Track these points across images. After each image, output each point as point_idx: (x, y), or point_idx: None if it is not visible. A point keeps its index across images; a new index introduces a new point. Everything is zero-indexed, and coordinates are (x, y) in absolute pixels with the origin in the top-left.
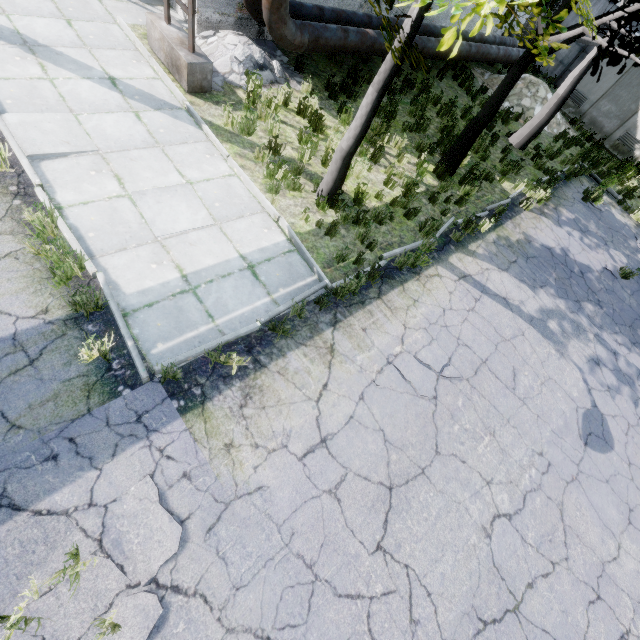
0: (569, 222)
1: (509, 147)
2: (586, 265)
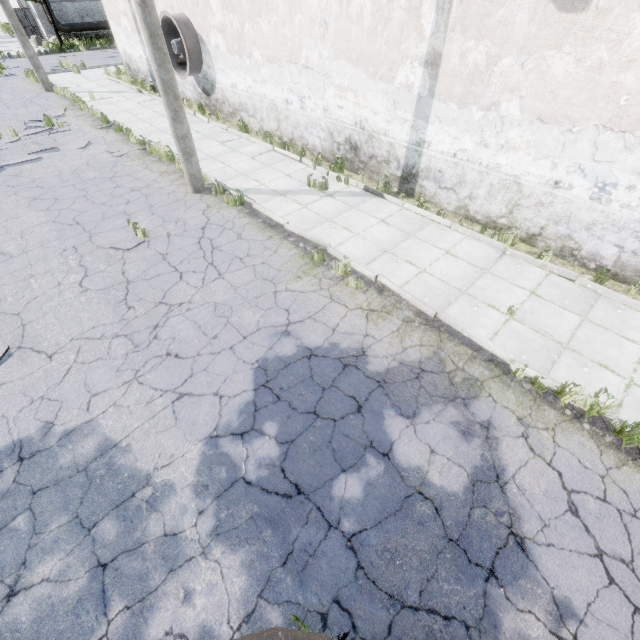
0: None
1: None
2: None
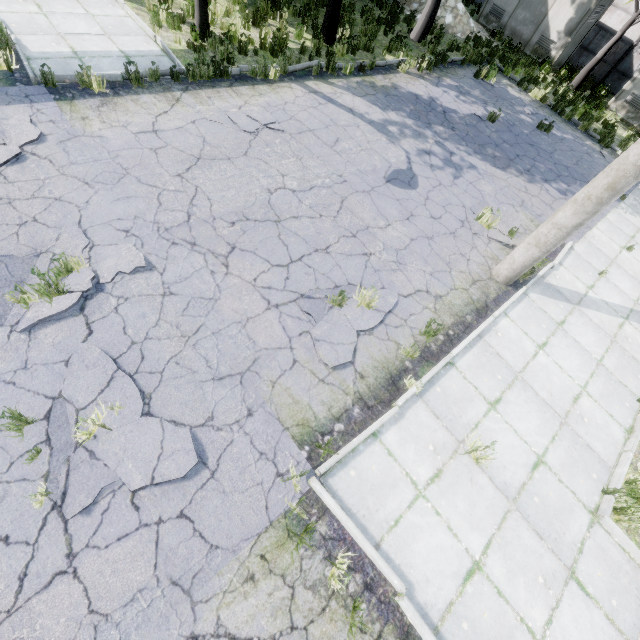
0: (449, 86)
1: (407, 40)
2: (452, 109)
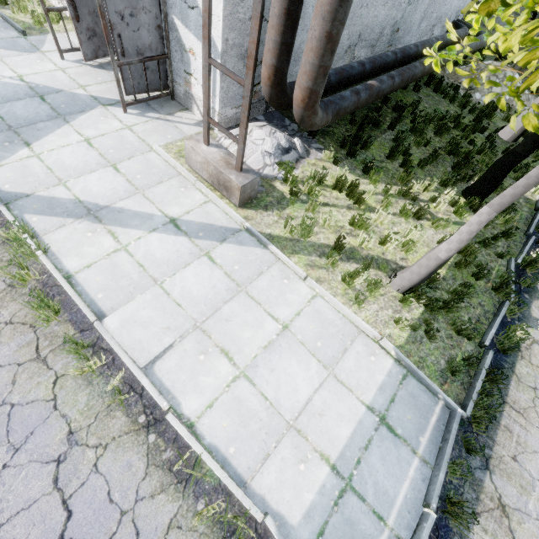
0: None
1: (503, 143)
2: None
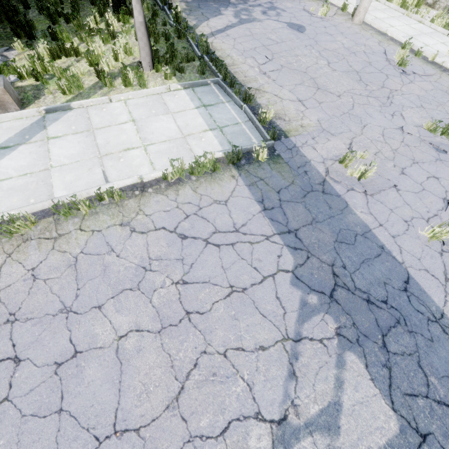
0: None
1: None
2: None
